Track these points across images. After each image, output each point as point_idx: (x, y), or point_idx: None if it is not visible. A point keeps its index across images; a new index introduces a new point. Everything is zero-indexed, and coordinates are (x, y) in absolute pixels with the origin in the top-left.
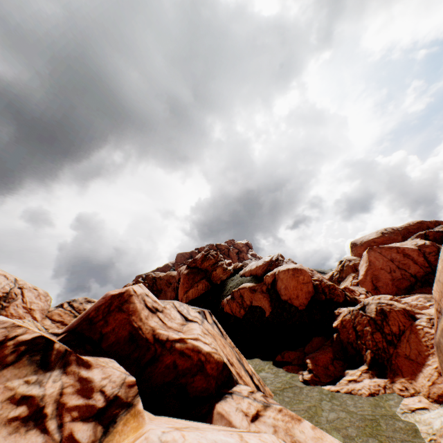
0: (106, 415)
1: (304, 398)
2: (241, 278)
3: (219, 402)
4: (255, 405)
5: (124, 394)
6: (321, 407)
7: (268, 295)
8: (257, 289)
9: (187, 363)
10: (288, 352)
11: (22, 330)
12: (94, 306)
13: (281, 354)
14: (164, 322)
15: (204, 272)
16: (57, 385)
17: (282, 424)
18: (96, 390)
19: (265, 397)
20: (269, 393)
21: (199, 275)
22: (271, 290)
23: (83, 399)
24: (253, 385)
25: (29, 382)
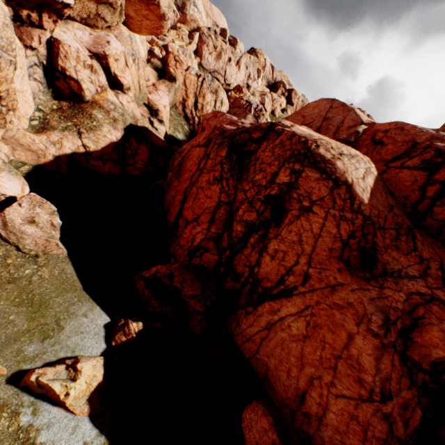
0: None
1: None
2: None
3: None
4: None
5: None
6: None
7: None
8: None
9: None
10: None
11: None
12: None
13: None
14: None
15: None
16: None
17: None
18: None
19: None
20: None
21: None
22: None
23: None
24: None
25: None
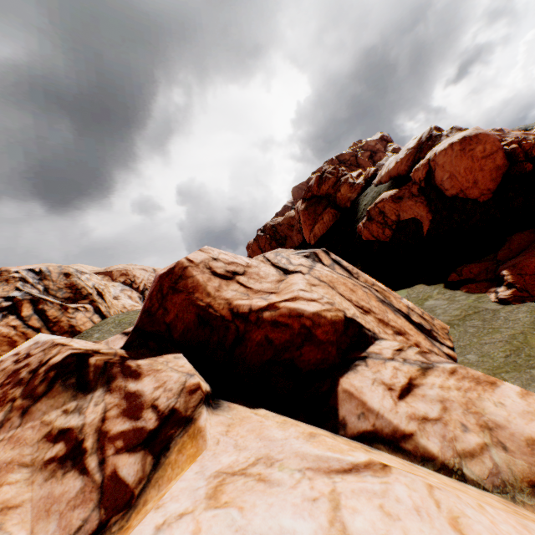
0: (159, 439)
1: (501, 325)
2: (376, 189)
3: (344, 375)
4: (405, 371)
5: (183, 406)
6: (534, 334)
7: (422, 199)
8: (403, 196)
9: (284, 335)
10: (467, 267)
11: (57, 350)
12: (148, 295)
13: (456, 272)
14: (248, 287)
15: (326, 199)
16: (99, 408)
17: (456, 396)
18: (146, 407)
19: (423, 355)
20: (441, 327)
21: (320, 205)
22: (426, 189)
23: (130, 421)
24: (411, 327)
25: (68, 411)
